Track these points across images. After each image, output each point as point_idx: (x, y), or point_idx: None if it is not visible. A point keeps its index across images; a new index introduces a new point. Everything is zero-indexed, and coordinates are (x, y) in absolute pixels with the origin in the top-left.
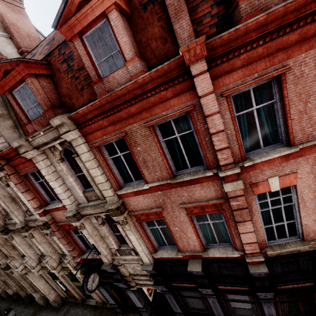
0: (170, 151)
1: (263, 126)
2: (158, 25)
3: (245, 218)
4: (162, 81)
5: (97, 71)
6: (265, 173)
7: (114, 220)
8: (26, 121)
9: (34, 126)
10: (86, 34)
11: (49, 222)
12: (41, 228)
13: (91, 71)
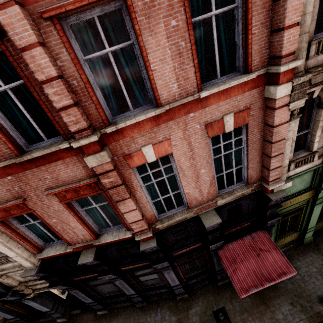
0: (8, 115)
1: (129, 80)
2: None
3: (124, 196)
4: None
5: None
6: (137, 141)
7: None
8: None
9: None
10: None
11: None
12: None
13: None
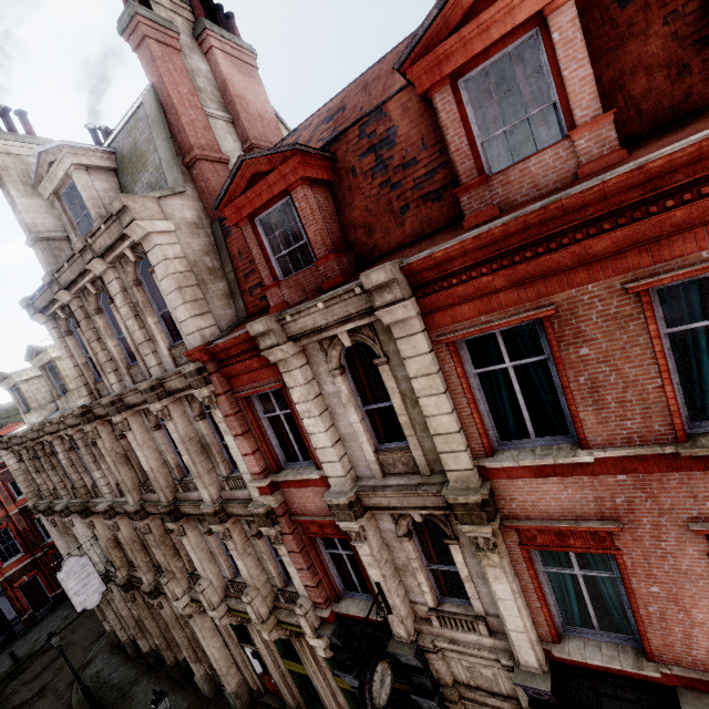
0: (678, 363)
1: None
2: (662, 35)
3: None
4: None
5: (477, 159)
6: None
7: (464, 534)
8: (271, 280)
9: (284, 292)
10: (468, 74)
11: (277, 510)
12: (258, 522)
13: (462, 160)
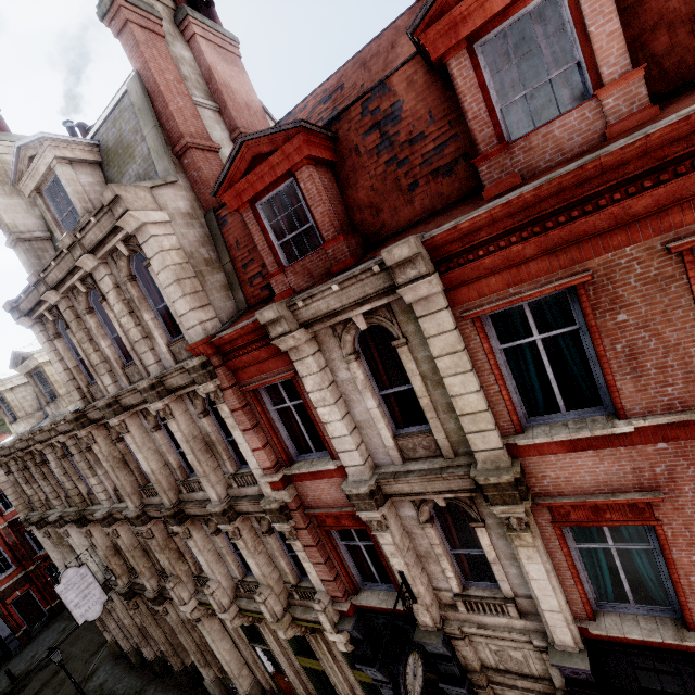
0: None
1: None
2: None
3: None
4: None
5: (496, 126)
6: None
7: (496, 515)
8: (275, 267)
9: (289, 279)
10: (485, 36)
11: (291, 505)
12: (271, 519)
13: (480, 128)
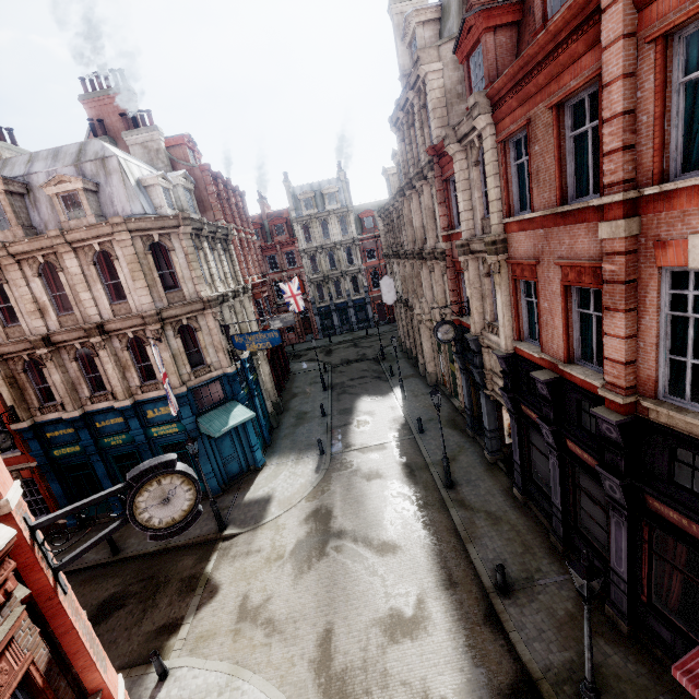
0: (578, 159)
1: None
2: None
3: (616, 305)
4: (575, 25)
5: (546, 10)
6: (689, 222)
7: (487, 261)
8: None
9: None
10: None
11: (446, 252)
12: (439, 258)
13: (537, 13)
